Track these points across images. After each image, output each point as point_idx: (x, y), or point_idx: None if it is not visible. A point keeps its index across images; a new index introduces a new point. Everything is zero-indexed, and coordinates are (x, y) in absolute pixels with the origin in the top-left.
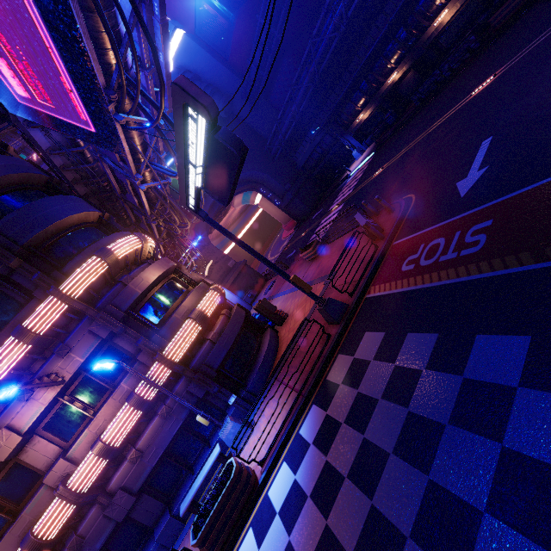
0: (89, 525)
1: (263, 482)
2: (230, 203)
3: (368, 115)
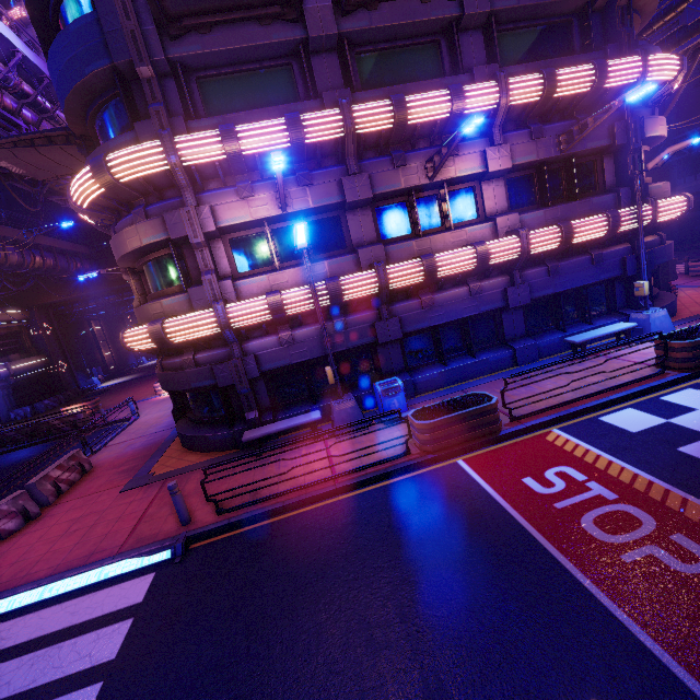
0: (490, 287)
1: None
2: None
3: None
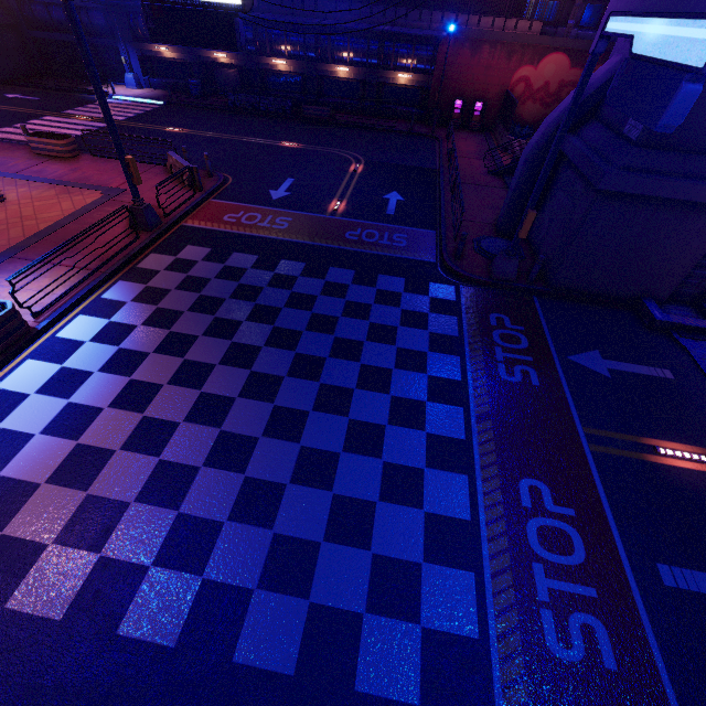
0: None
1: (44, 328)
2: None
3: (172, 57)
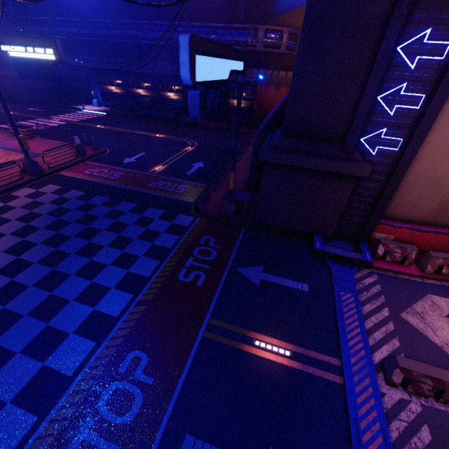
0: None
1: None
2: None
3: (117, 92)
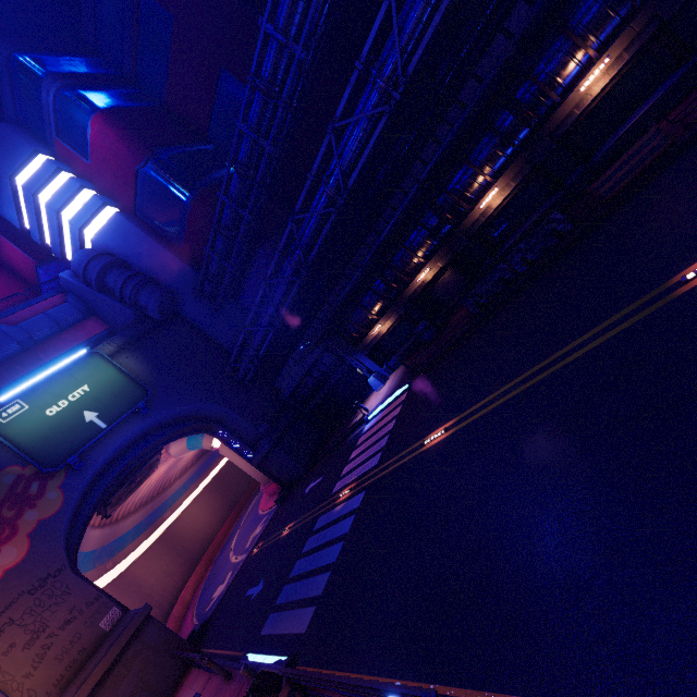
0: None
1: None
2: (156, 457)
3: (388, 327)
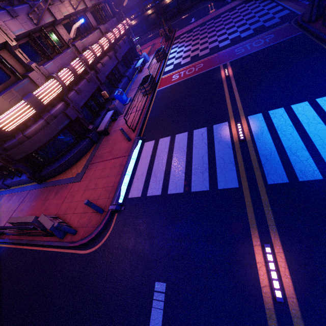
0: (112, 55)
1: (167, 53)
2: None
3: (135, 23)
